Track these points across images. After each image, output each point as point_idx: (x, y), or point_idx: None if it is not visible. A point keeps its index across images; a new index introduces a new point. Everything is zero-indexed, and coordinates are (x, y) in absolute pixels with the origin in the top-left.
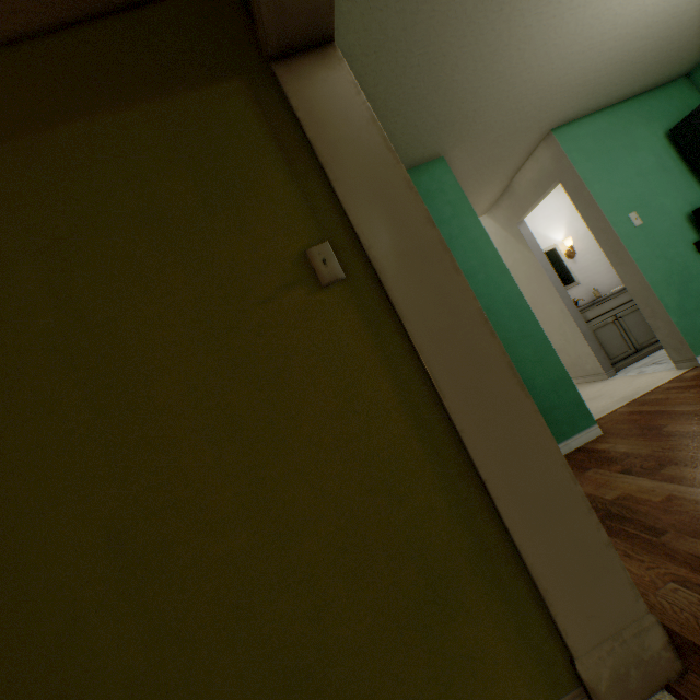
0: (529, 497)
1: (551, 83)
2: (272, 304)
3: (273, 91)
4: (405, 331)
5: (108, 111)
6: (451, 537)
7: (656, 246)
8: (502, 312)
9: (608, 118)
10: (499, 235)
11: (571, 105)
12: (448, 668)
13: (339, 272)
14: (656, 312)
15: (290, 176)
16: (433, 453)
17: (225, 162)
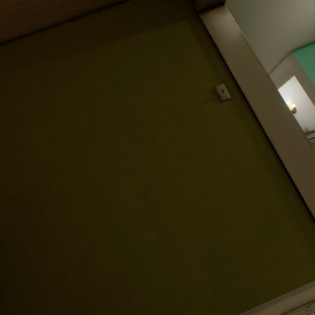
0: (314, 189)
1: (297, 28)
2: (201, 108)
3: (199, 25)
4: (257, 120)
5: (135, 34)
6: (278, 203)
7: None
8: None
9: None
10: None
11: (303, 39)
12: (278, 255)
13: (228, 96)
14: None
15: (206, 58)
16: (270, 169)
17: (180, 53)
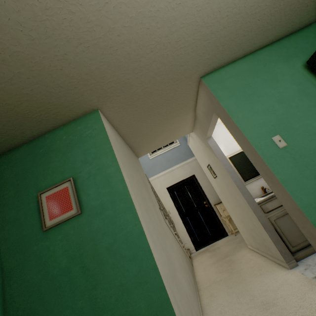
0: None
1: (161, 41)
2: None
3: None
4: None
5: None
6: None
7: (305, 166)
8: (122, 251)
9: (250, 61)
10: (201, 145)
11: (206, 56)
12: None
13: None
14: (315, 235)
15: None
16: None
17: None
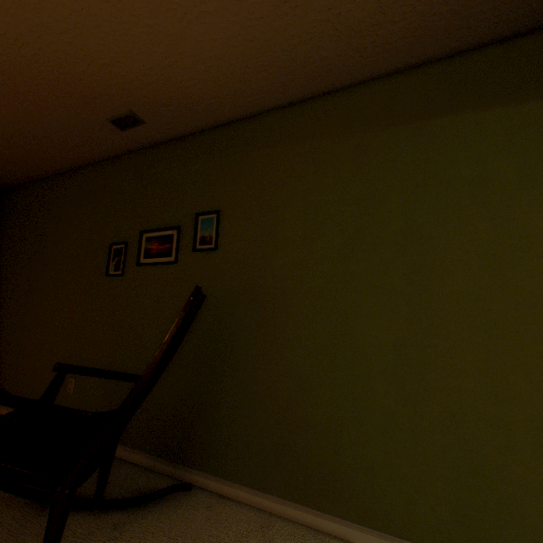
0: None
1: None
2: None
3: None
4: None
5: (470, 110)
6: None
7: None
8: None
9: None
10: None
11: None
12: None
13: None
14: None
15: None
16: None
17: None
